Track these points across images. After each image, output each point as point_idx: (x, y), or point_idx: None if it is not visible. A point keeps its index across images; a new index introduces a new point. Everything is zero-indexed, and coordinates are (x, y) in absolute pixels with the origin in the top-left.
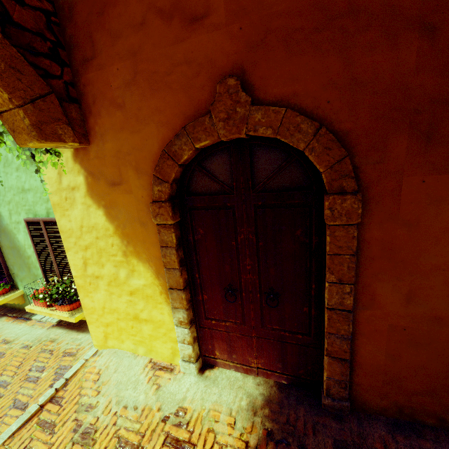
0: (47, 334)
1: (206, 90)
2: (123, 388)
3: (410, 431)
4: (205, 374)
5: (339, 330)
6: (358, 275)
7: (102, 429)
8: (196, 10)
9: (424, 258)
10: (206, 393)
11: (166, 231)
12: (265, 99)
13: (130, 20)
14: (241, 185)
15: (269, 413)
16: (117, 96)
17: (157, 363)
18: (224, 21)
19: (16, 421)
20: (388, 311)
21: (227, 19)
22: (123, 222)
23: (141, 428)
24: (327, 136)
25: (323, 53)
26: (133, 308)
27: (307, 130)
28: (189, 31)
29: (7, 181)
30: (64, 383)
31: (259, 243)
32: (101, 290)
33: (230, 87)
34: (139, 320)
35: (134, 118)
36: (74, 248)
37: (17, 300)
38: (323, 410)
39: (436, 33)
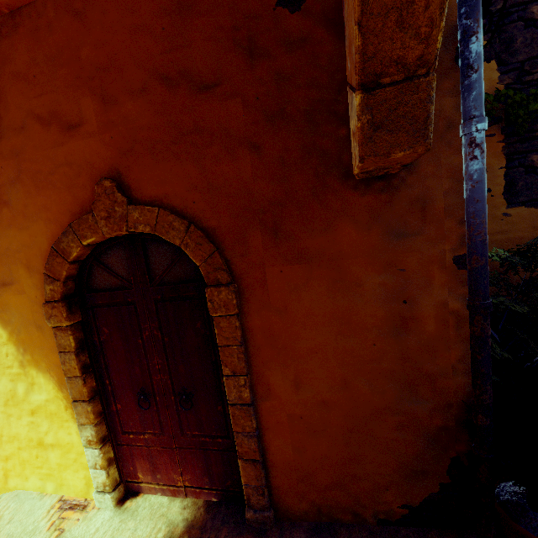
0: None
1: (89, 189)
2: None
3: (327, 534)
4: (125, 505)
5: (245, 427)
6: (251, 365)
7: None
8: (72, 120)
9: (299, 343)
10: (119, 530)
11: (63, 334)
12: (142, 199)
13: (11, 124)
14: (139, 279)
15: None
16: (3, 193)
17: (68, 501)
18: (97, 130)
19: None
20: (284, 400)
21: (99, 129)
22: (18, 327)
23: None
24: (197, 233)
25: (182, 162)
26: (36, 431)
27: (180, 228)
28: (67, 136)
29: None
30: None
31: (165, 338)
32: None
33: (107, 188)
34: (44, 447)
35: (21, 215)
36: None
37: None
38: (248, 526)
39: (261, 150)
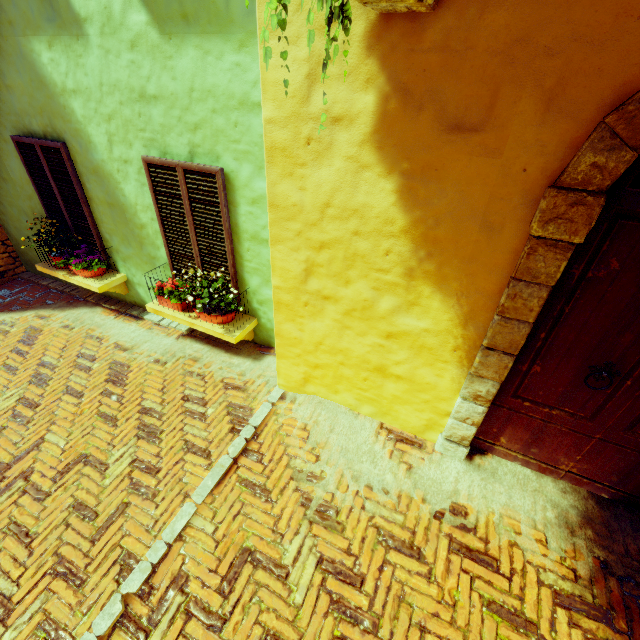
0: (180, 347)
1: None
2: (354, 459)
3: None
4: (476, 461)
5: None
6: None
7: (347, 512)
8: None
9: None
10: (487, 490)
11: (550, 255)
12: None
13: None
14: None
15: (594, 536)
16: None
17: (394, 432)
18: None
19: (209, 475)
20: None
21: None
22: (438, 216)
23: (406, 521)
24: None
25: None
26: (382, 356)
27: None
28: None
29: (107, 70)
30: (254, 432)
31: None
32: (325, 319)
33: None
34: (384, 374)
35: None
36: (293, 242)
37: (118, 288)
38: None
39: None
